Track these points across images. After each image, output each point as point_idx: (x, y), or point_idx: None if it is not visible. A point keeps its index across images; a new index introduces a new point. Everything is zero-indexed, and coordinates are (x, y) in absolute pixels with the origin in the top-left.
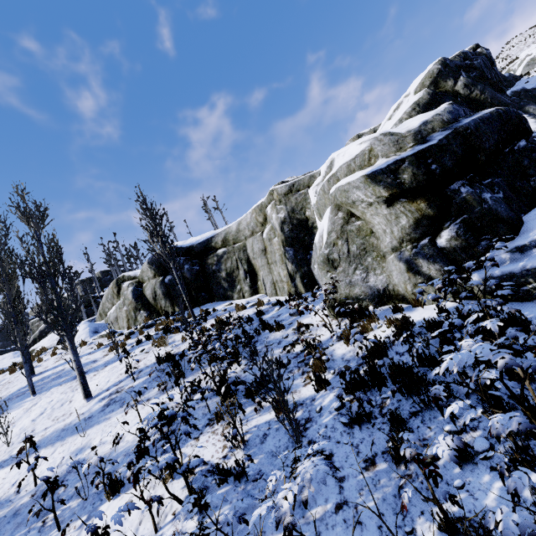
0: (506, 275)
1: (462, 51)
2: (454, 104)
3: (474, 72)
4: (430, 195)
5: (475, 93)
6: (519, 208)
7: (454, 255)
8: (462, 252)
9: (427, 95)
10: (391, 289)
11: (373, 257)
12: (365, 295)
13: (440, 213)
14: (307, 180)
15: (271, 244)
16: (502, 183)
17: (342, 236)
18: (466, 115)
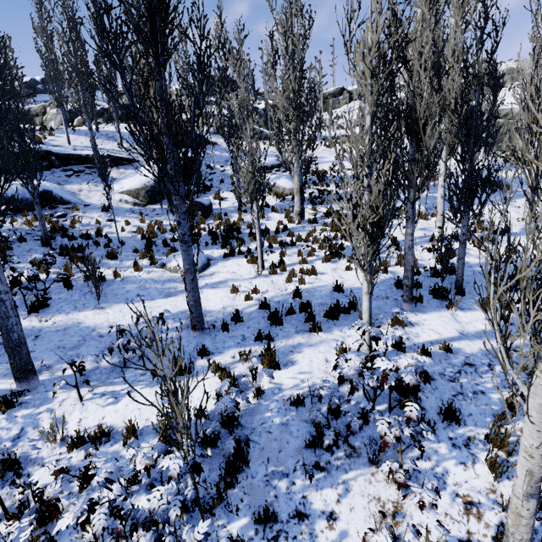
0: None
1: None
2: None
3: None
4: None
5: None
6: None
7: None
8: None
9: None
10: None
11: None
12: None
13: None
14: None
15: None
16: None
17: None
18: None
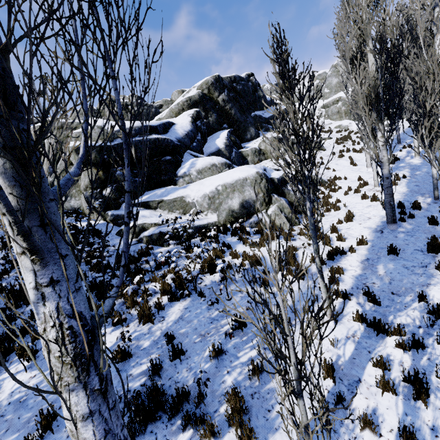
0: (116, 215)
1: (235, 75)
2: (198, 112)
3: (233, 93)
4: (105, 169)
5: (227, 107)
6: (147, 187)
7: (109, 201)
8: (113, 200)
9: (198, 95)
10: (82, 209)
11: (76, 190)
12: (68, 209)
13: (106, 179)
14: (75, 125)
15: (42, 158)
16: (144, 174)
17: (63, 174)
18: (149, 133)
